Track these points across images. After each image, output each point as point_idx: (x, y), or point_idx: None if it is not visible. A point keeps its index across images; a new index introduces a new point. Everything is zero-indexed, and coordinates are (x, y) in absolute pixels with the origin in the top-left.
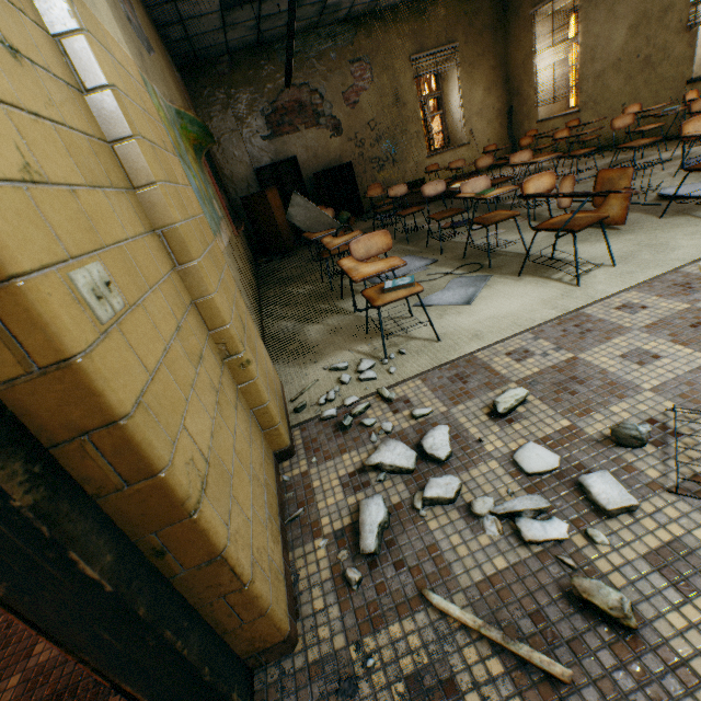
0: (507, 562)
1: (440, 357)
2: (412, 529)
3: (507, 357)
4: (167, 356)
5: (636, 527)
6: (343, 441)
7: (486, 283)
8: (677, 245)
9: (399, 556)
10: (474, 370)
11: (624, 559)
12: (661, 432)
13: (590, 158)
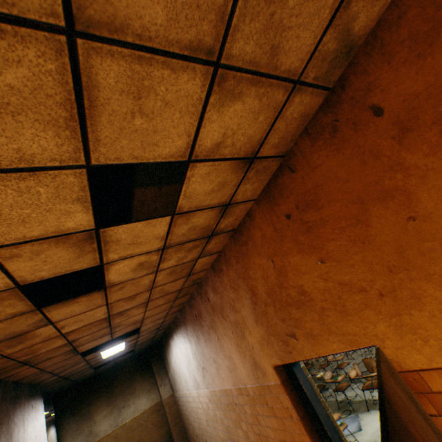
0: None
1: None
2: None
3: None
4: None
5: None
6: None
7: (359, 417)
8: None
9: None
10: None
11: None
12: None
13: None
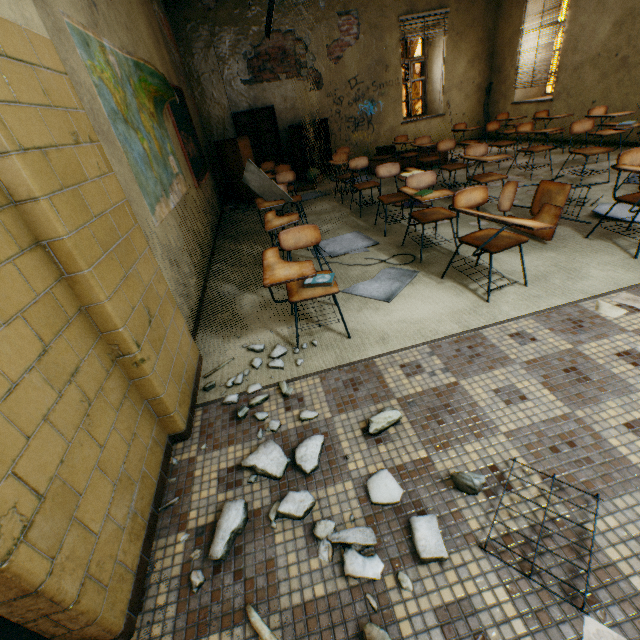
0: (326, 590)
1: (345, 356)
2: (261, 539)
3: (400, 369)
4: (9, 398)
5: (441, 577)
6: (234, 432)
7: (412, 279)
8: (587, 274)
9: (241, 565)
10: (368, 378)
11: (419, 608)
12: (497, 481)
13: (552, 151)
